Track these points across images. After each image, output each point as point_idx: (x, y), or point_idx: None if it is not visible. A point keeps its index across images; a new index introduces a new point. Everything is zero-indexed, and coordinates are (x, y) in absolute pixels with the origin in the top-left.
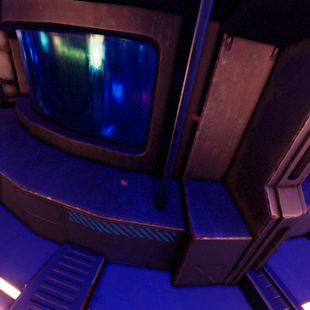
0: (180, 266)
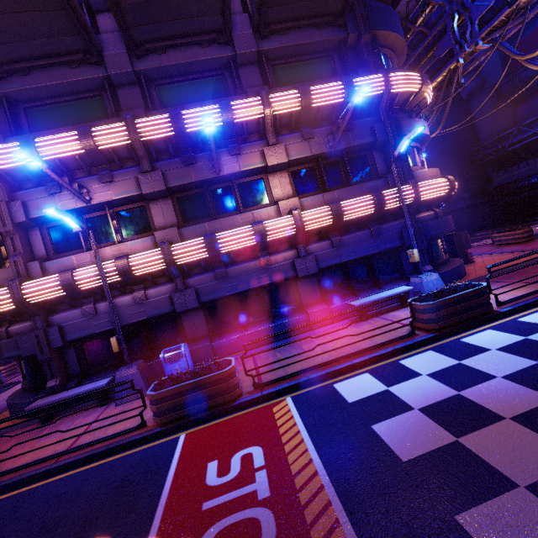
0: None
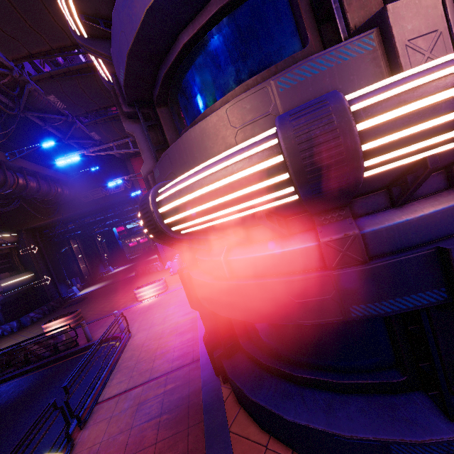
0: (394, 48)
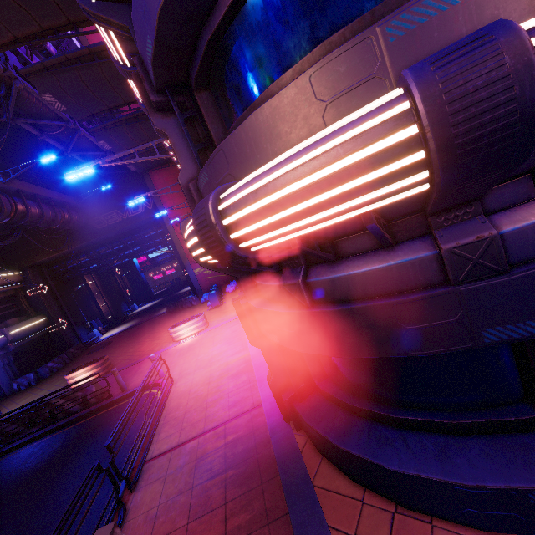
0: None
